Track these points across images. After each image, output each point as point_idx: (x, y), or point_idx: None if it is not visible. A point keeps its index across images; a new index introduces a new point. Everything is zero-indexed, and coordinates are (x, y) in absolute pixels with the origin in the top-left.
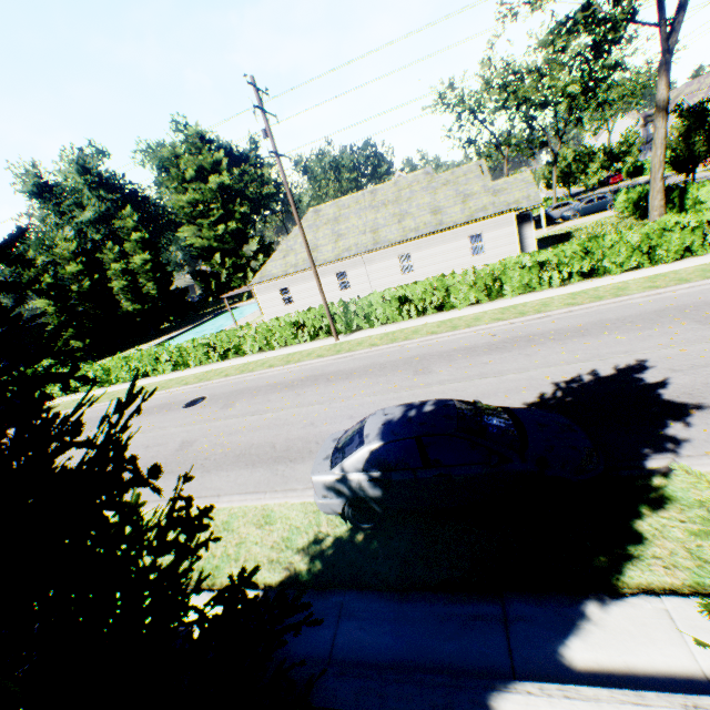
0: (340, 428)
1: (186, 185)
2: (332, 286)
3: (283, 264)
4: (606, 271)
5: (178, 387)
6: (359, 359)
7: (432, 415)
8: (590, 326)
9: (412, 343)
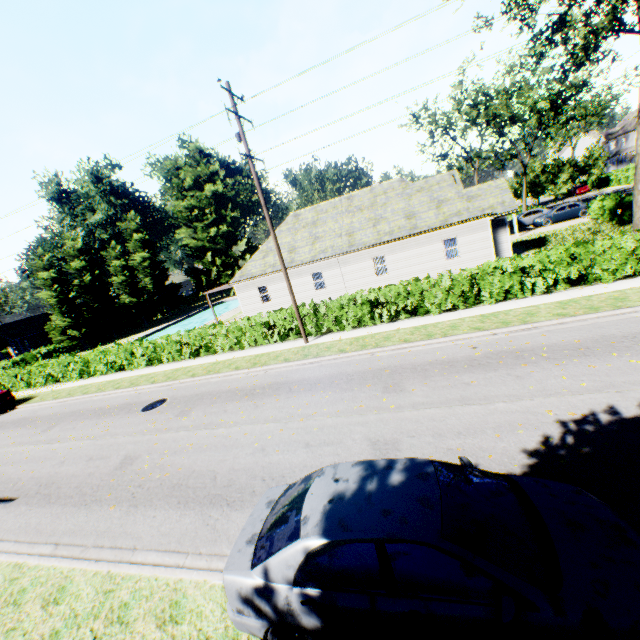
0: (292, 460)
1: (185, 193)
2: (308, 286)
3: (262, 264)
4: (596, 278)
5: (145, 385)
6: (326, 367)
7: (401, 495)
8: (591, 343)
9: (383, 351)
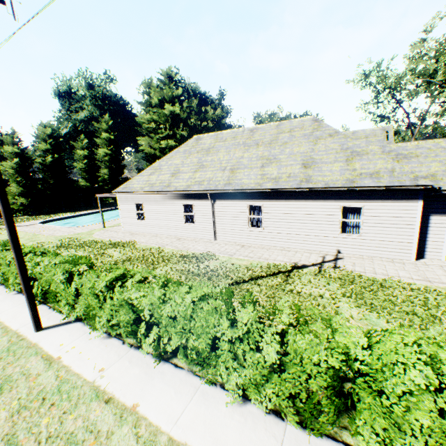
0: None
1: (150, 108)
2: (178, 215)
3: (145, 180)
4: None
5: None
6: None
7: None
8: None
9: None
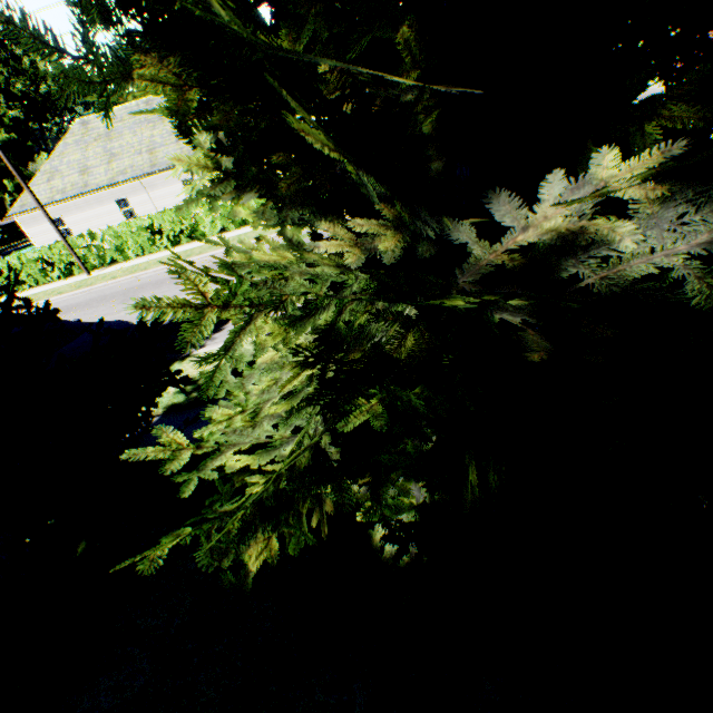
0: None
1: None
2: (115, 216)
3: (48, 190)
4: None
5: None
6: (93, 294)
7: None
8: None
9: (148, 273)
